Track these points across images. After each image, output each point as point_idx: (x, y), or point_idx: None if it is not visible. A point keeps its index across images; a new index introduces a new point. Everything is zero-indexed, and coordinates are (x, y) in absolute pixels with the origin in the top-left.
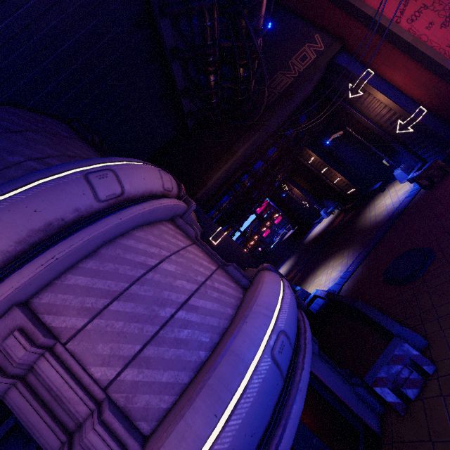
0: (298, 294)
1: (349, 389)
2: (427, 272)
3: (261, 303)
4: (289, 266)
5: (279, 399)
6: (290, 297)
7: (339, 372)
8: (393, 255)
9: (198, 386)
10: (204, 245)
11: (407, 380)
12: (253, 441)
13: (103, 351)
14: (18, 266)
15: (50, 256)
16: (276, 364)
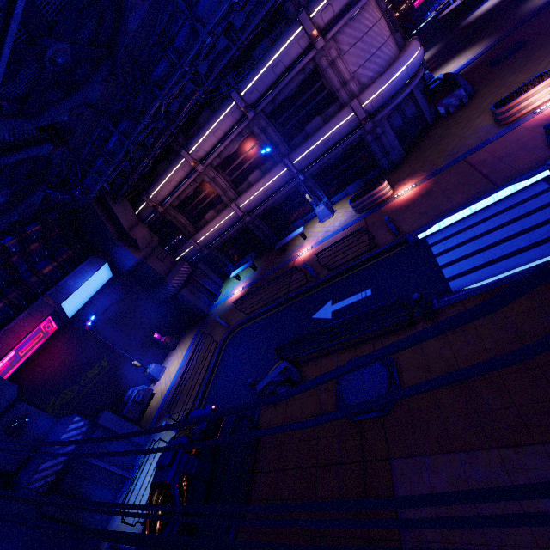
0: (425, 77)
1: (427, 109)
2: (510, 58)
3: (409, 52)
4: (429, 56)
5: (403, 87)
6: (421, 54)
7: (426, 101)
8: (508, 46)
9: (384, 74)
10: (387, 18)
11: (453, 105)
12: (395, 90)
13: (353, 61)
14: (337, 21)
15: (347, 17)
16: (408, 73)
